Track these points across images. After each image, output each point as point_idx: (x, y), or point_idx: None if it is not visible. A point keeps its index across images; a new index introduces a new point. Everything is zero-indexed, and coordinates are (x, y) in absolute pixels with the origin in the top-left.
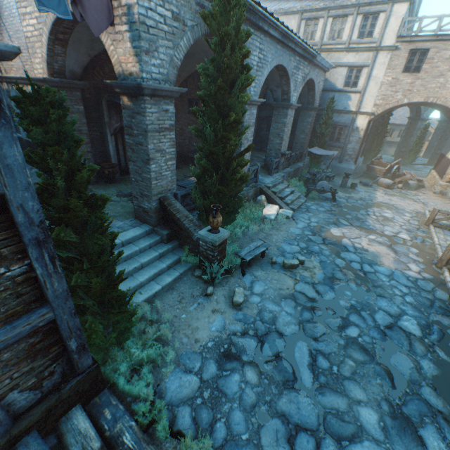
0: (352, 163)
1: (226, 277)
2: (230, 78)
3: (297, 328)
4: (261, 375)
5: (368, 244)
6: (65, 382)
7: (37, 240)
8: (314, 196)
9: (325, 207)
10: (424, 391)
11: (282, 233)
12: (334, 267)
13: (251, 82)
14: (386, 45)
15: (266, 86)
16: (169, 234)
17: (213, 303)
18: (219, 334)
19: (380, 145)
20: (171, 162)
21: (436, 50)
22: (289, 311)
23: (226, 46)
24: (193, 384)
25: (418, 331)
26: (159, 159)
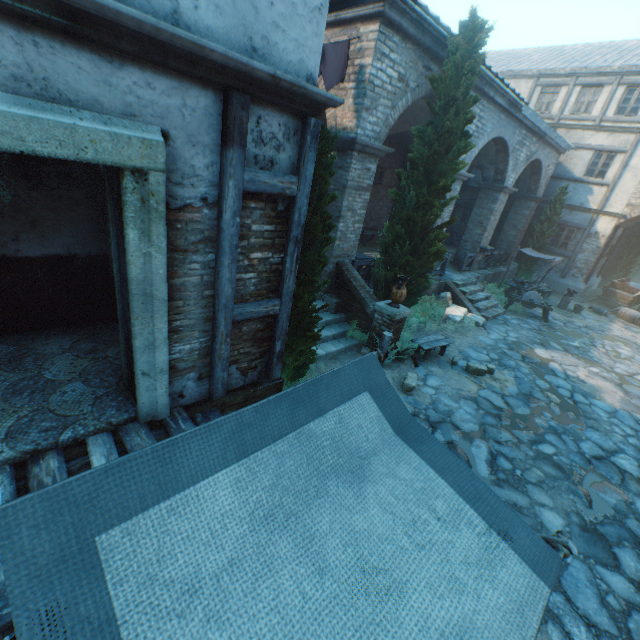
0: (581, 280)
1: (397, 362)
2: (447, 143)
3: (476, 427)
4: None
5: (587, 376)
6: (259, 382)
7: (296, 239)
8: (517, 309)
9: (531, 325)
10: (630, 522)
11: (467, 338)
12: (533, 386)
13: (469, 149)
14: None
15: (472, 163)
16: (338, 303)
17: None
18: None
19: (630, 264)
20: (358, 225)
21: None
22: (468, 411)
23: (450, 110)
24: None
25: (638, 472)
26: (348, 219)
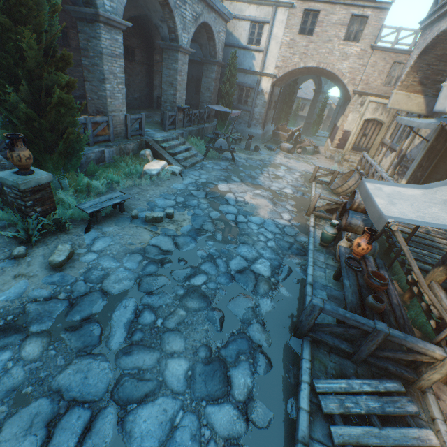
0: (260, 128)
1: (57, 235)
2: None
3: (131, 284)
4: (50, 346)
5: (252, 198)
6: None
7: None
8: (214, 155)
9: (222, 166)
10: (251, 329)
11: (162, 188)
12: (206, 219)
13: None
14: (284, 1)
15: None
16: None
17: (22, 267)
18: (7, 304)
19: (288, 114)
20: None
21: (326, 14)
22: (129, 267)
23: None
24: None
25: (269, 272)
26: None
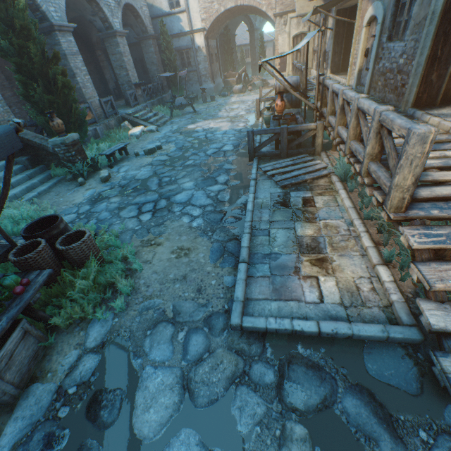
0: (210, 82)
1: (96, 172)
2: None
3: (151, 174)
4: (122, 197)
5: (215, 125)
6: None
7: None
8: (178, 113)
9: (187, 117)
10: (225, 166)
11: (148, 141)
12: (185, 142)
13: None
14: None
15: None
16: (30, 159)
17: (87, 187)
18: (91, 196)
19: (232, 62)
20: None
21: None
22: (146, 170)
23: None
24: (72, 217)
25: (232, 148)
26: None
